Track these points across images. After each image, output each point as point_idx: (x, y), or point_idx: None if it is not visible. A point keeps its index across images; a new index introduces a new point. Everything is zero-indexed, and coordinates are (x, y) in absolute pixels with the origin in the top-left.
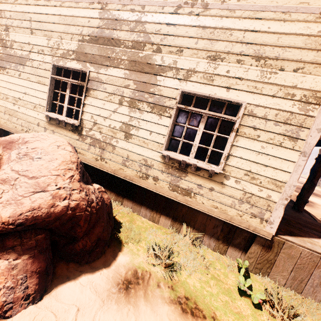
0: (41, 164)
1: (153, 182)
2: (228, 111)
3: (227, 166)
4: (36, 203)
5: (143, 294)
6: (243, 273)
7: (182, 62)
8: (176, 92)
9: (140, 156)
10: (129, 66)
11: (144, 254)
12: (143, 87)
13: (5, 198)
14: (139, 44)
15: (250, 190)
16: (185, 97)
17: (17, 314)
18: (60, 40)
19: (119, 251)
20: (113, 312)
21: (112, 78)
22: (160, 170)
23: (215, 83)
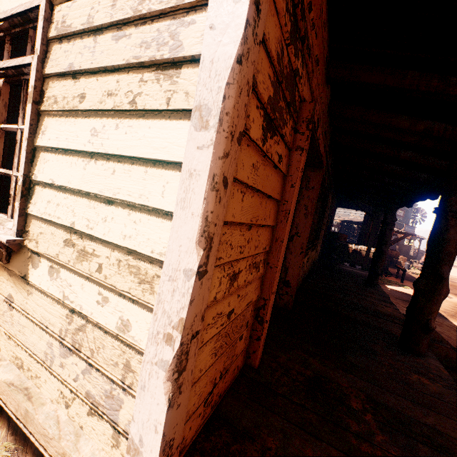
0: None
1: None
2: None
3: (34, 221)
4: None
5: None
6: None
7: None
8: None
9: None
10: None
11: None
12: None
13: None
14: None
15: (79, 302)
16: None
17: None
18: None
19: None
20: None
21: None
22: None
23: None
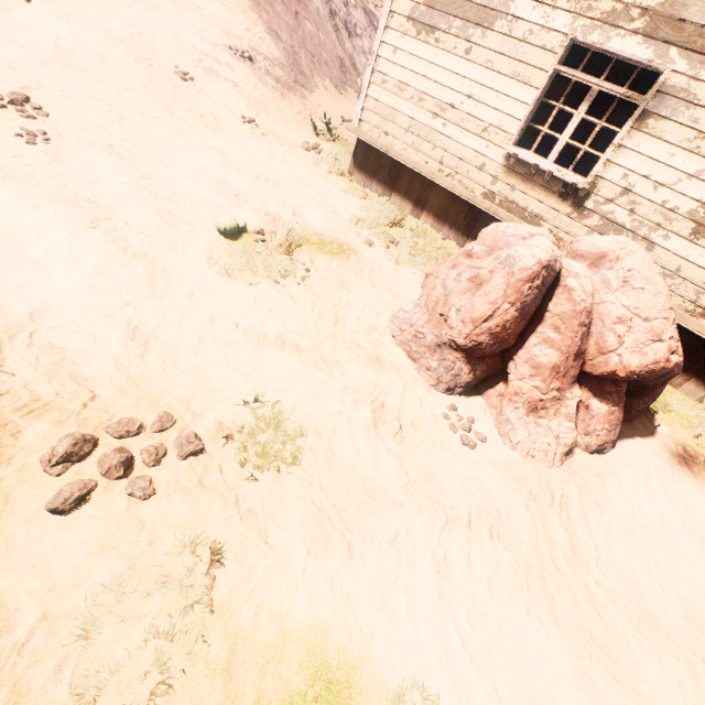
0: (647, 300)
1: None
2: None
3: None
4: (657, 356)
5: None
6: None
7: None
8: None
9: None
10: None
11: (682, 429)
12: None
13: (628, 343)
14: None
15: None
16: None
17: (607, 453)
18: None
19: (650, 417)
20: (688, 482)
21: None
22: None
23: None
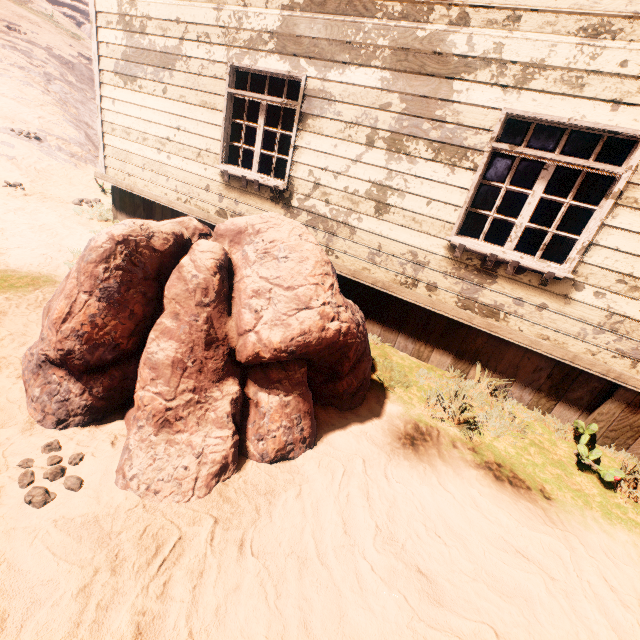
0: (291, 268)
1: (426, 293)
2: (605, 152)
3: (583, 266)
4: (305, 325)
5: (437, 454)
6: (585, 441)
7: (516, 47)
8: (492, 116)
9: (404, 246)
10: (393, 62)
11: (421, 404)
12: (421, 106)
13: (267, 317)
14: (419, 7)
15: (623, 311)
16: (509, 124)
17: (298, 457)
18: (244, 10)
19: (384, 398)
20: (406, 468)
21: (354, 90)
22: (443, 271)
23: (588, 91)
